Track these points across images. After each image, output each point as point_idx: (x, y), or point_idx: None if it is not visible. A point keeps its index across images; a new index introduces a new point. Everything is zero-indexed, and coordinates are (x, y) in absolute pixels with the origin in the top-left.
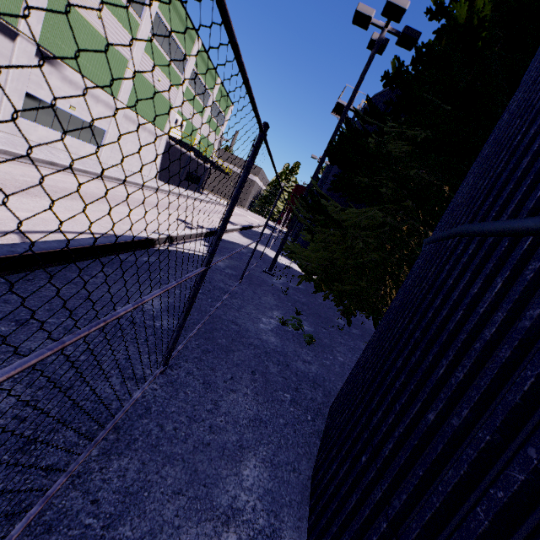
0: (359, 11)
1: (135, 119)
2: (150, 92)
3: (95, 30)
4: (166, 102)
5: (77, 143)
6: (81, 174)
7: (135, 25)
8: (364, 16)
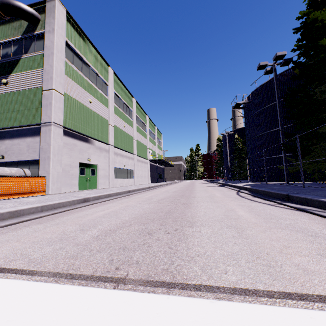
0: (261, 65)
1: (139, 159)
2: (140, 145)
3: (124, 132)
4: (145, 146)
5: (127, 180)
6: (156, 187)
7: (132, 123)
8: (263, 65)
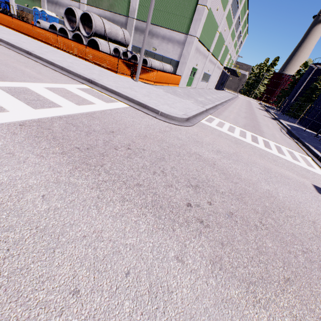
0: None
1: (218, 65)
2: (225, 50)
3: (222, 37)
4: (227, 51)
5: (204, 84)
6: (229, 102)
7: (231, 24)
8: None
